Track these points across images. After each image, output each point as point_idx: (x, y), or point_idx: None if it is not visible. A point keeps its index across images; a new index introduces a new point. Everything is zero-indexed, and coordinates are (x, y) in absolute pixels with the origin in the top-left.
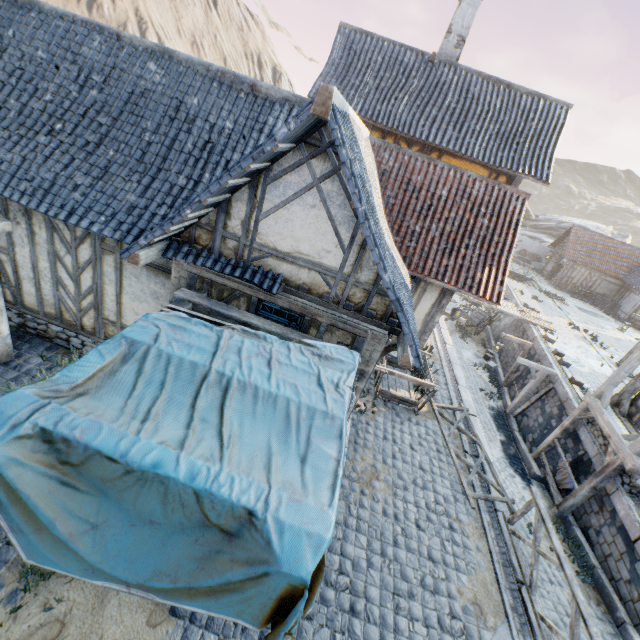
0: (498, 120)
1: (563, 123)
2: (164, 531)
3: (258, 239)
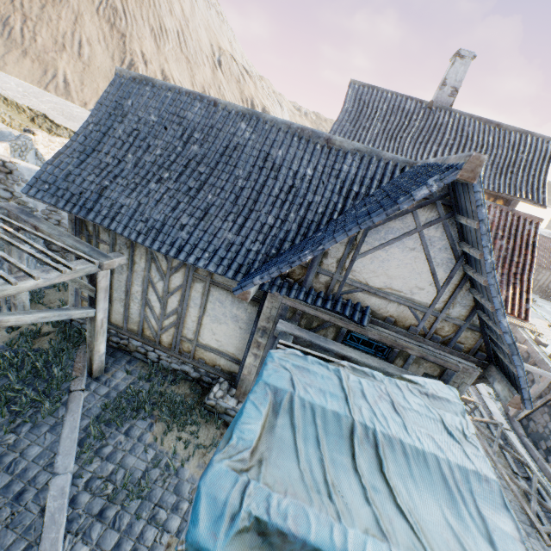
0: (492, 153)
1: (550, 155)
2: None
3: (351, 275)
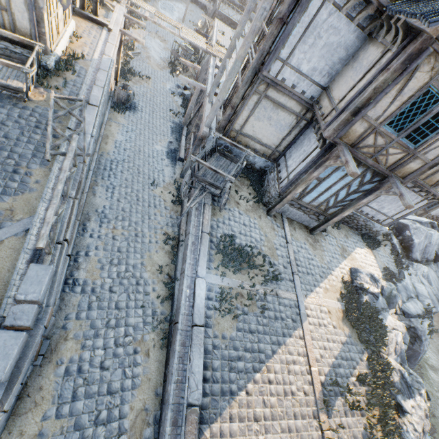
0: None
1: None
2: None
3: None
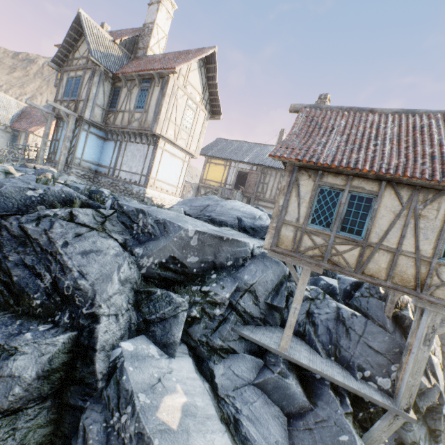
0: None
1: None
2: None
3: None
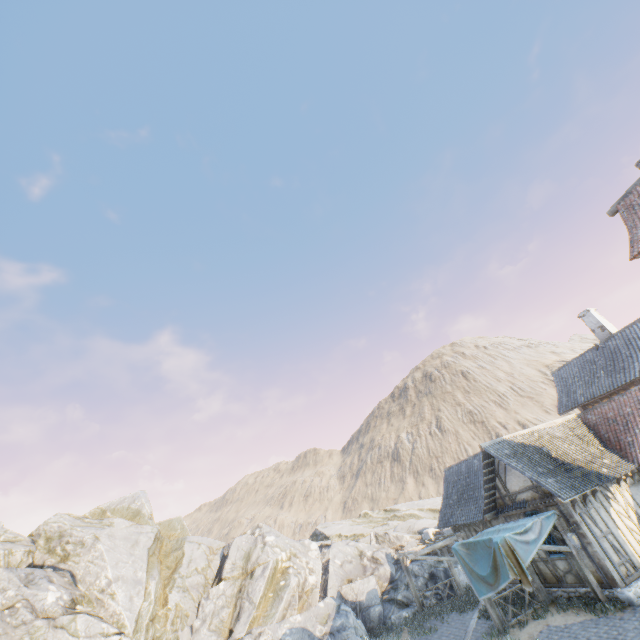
0: None
1: None
2: (485, 557)
3: (510, 491)
